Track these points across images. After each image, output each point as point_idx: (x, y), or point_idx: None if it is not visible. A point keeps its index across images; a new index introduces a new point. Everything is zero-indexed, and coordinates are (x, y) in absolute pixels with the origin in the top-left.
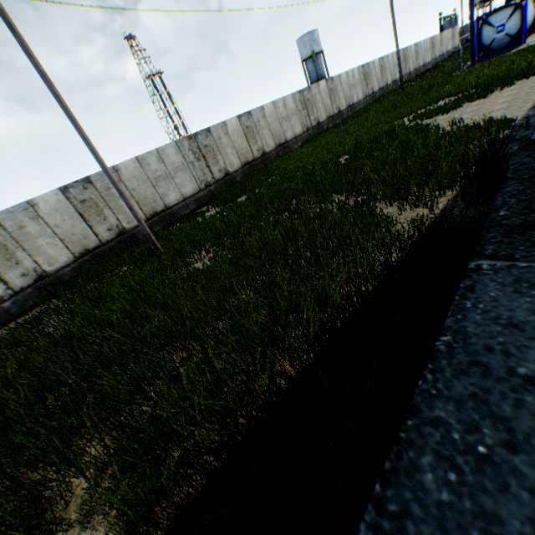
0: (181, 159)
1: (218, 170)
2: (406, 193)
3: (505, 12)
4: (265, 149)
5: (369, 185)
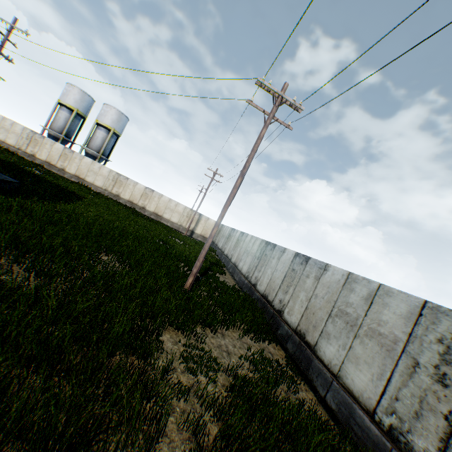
0: (402, 333)
1: None
2: None
3: None
4: None
5: None
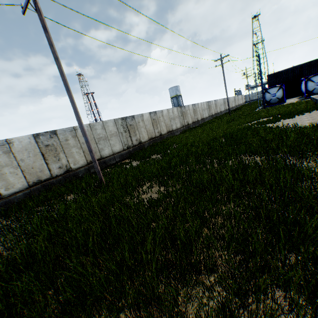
0: (116, 129)
1: (135, 139)
2: (314, 154)
3: (275, 88)
4: (161, 132)
5: (267, 150)
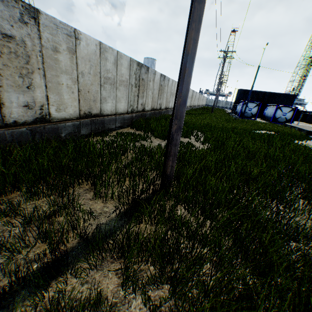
0: (128, 76)
1: (141, 103)
2: None
3: (253, 104)
4: (161, 105)
5: None
